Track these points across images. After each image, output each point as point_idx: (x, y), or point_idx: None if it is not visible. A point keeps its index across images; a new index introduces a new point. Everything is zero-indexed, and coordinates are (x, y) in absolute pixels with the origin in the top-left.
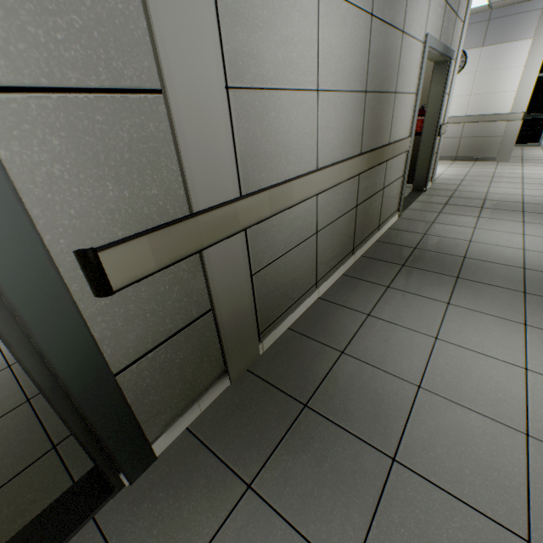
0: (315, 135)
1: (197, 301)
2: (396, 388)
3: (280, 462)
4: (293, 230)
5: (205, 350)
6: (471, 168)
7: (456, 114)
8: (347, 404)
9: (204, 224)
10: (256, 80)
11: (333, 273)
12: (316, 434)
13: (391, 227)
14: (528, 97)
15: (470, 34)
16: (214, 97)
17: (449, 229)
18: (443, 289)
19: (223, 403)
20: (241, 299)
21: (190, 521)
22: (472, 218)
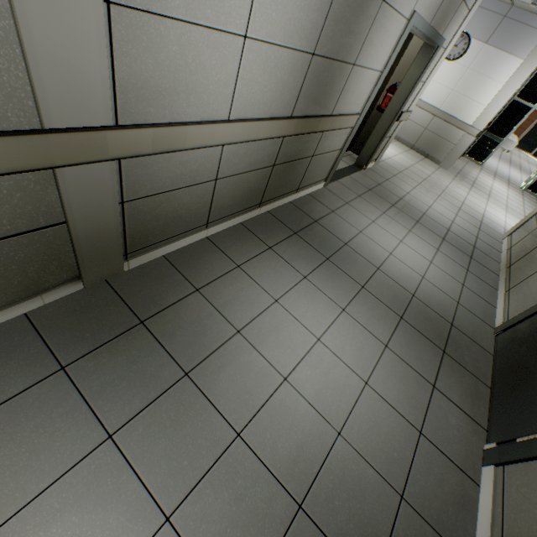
0: (232, 84)
1: (47, 212)
2: (221, 328)
3: (98, 358)
4: (185, 171)
5: (55, 256)
6: (416, 163)
7: (433, 102)
8: (176, 330)
9: (58, 144)
10: (155, 3)
11: (230, 220)
12: (139, 345)
13: (311, 194)
14: (490, 117)
15: (484, 22)
16: (84, 10)
17: (354, 215)
18: (310, 265)
19: (70, 302)
20: (105, 221)
21: (0, 381)
22: (378, 212)
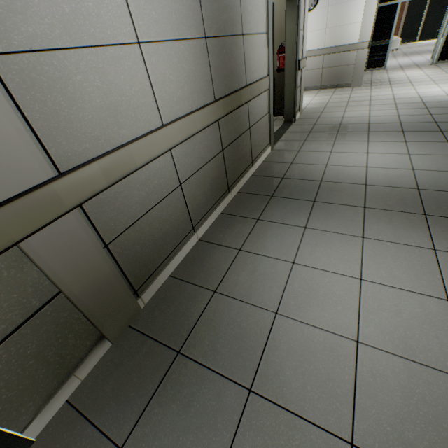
0: (149, 91)
1: (35, 291)
2: (257, 318)
3: (151, 417)
4: (149, 190)
5: (68, 329)
6: (332, 95)
7: (316, 47)
8: (215, 343)
9: (6, 218)
10: (35, 40)
11: (211, 214)
12: (186, 380)
13: (265, 160)
14: (371, 27)
15: None
16: None
17: (311, 156)
18: (302, 214)
19: (104, 366)
20: (98, 272)
21: None
22: (329, 143)
